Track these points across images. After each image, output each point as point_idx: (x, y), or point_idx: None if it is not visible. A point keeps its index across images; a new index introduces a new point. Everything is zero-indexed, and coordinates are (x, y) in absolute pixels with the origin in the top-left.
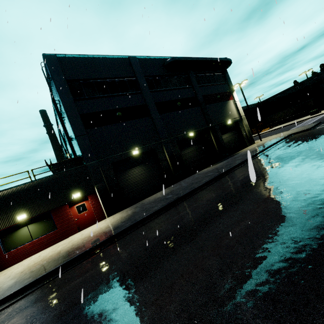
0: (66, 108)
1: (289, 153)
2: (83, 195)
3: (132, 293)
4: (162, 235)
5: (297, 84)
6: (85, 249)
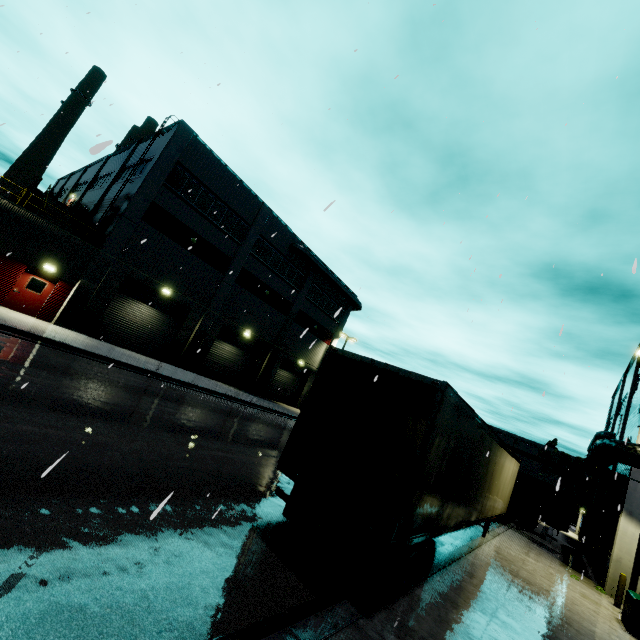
0: (146, 182)
1: None
2: (56, 275)
3: (59, 376)
4: (110, 376)
5: None
6: (16, 327)
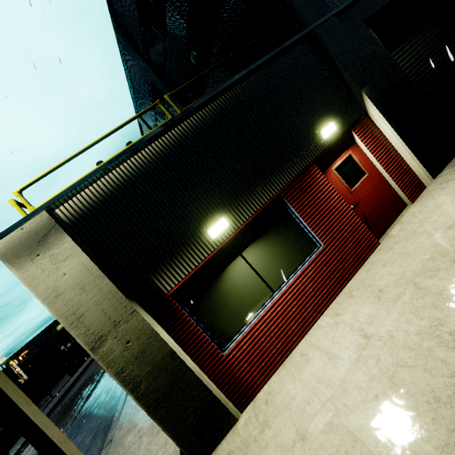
0: None
1: None
2: (339, 130)
3: None
4: None
5: None
6: None
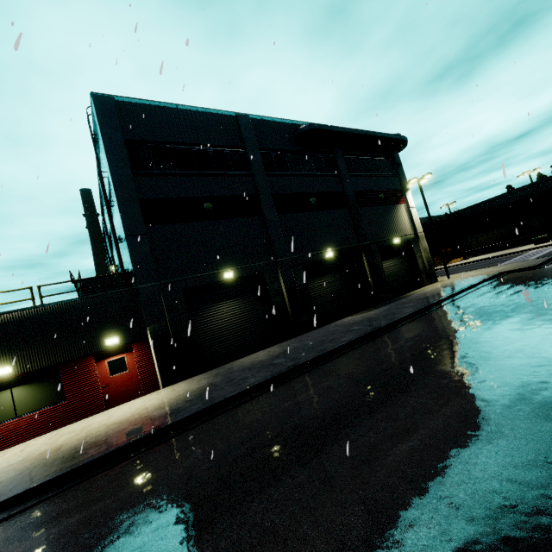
0: (117, 185)
1: (501, 305)
2: (124, 342)
3: None
4: (257, 438)
5: (513, 191)
6: (106, 450)
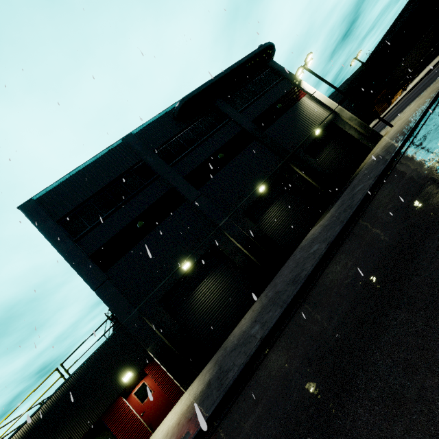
0: (68, 259)
1: None
2: (137, 372)
3: None
4: None
5: None
6: None
